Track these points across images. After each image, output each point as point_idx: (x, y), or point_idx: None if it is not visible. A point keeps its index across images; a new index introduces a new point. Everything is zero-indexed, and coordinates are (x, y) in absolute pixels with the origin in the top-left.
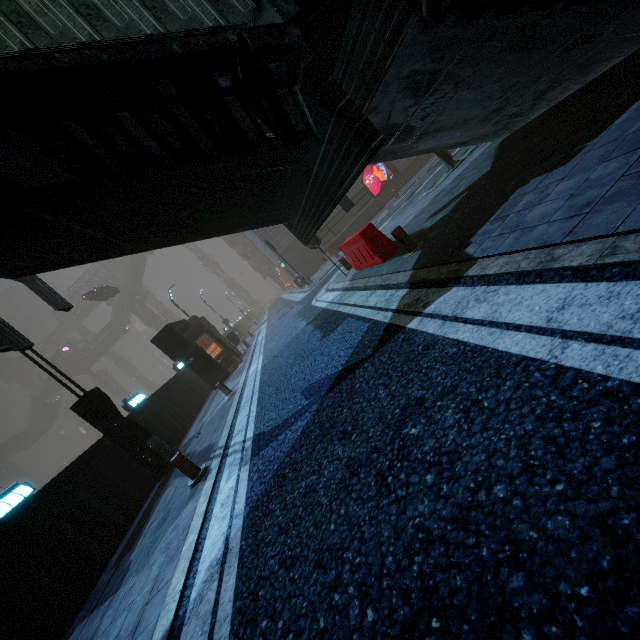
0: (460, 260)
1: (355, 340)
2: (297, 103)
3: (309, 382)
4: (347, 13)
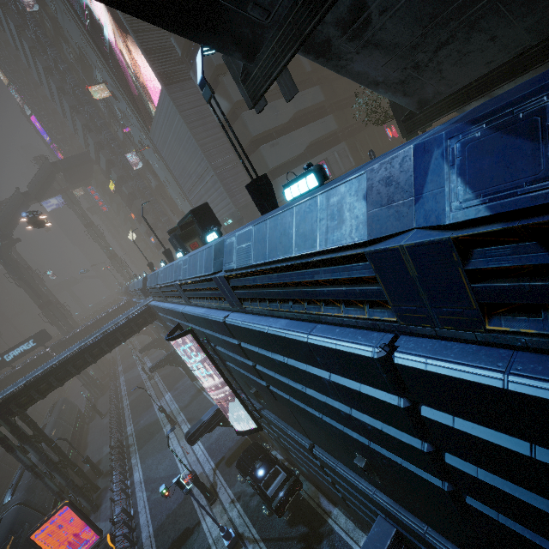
0: None
1: None
2: None
3: None
4: None
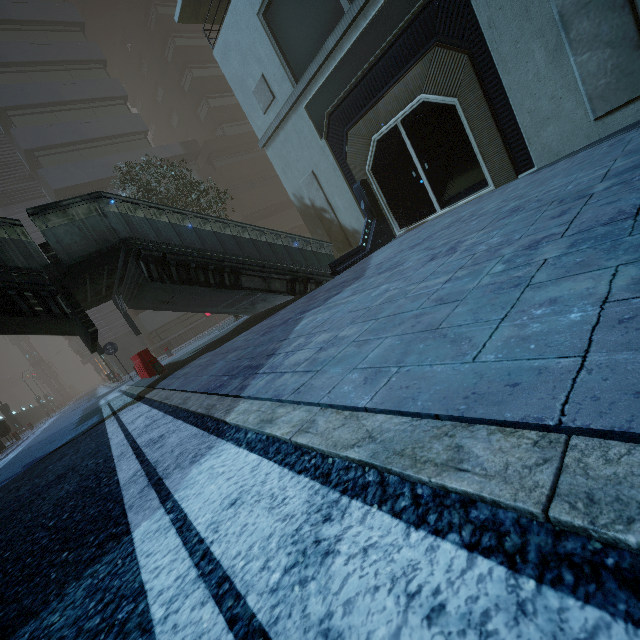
0: (153, 387)
1: (83, 429)
2: (58, 302)
3: (35, 458)
4: (117, 259)
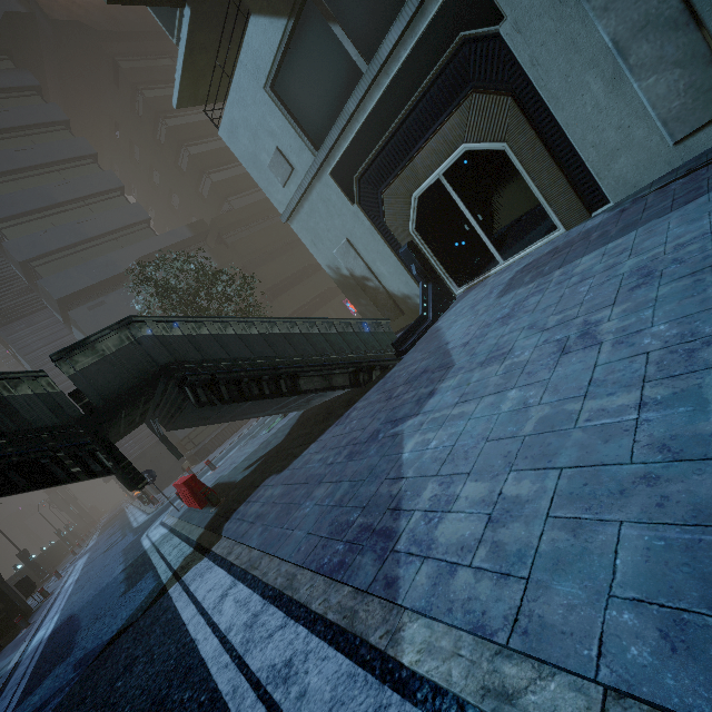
0: (218, 533)
1: (140, 600)
2: (98, 458)
3: (86, 651)
4: (155, 387)
